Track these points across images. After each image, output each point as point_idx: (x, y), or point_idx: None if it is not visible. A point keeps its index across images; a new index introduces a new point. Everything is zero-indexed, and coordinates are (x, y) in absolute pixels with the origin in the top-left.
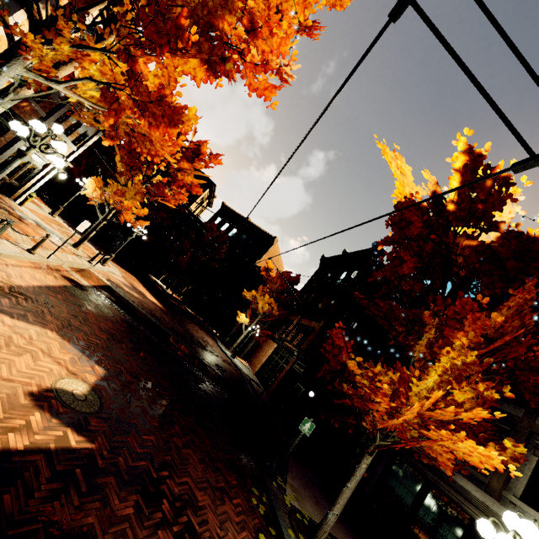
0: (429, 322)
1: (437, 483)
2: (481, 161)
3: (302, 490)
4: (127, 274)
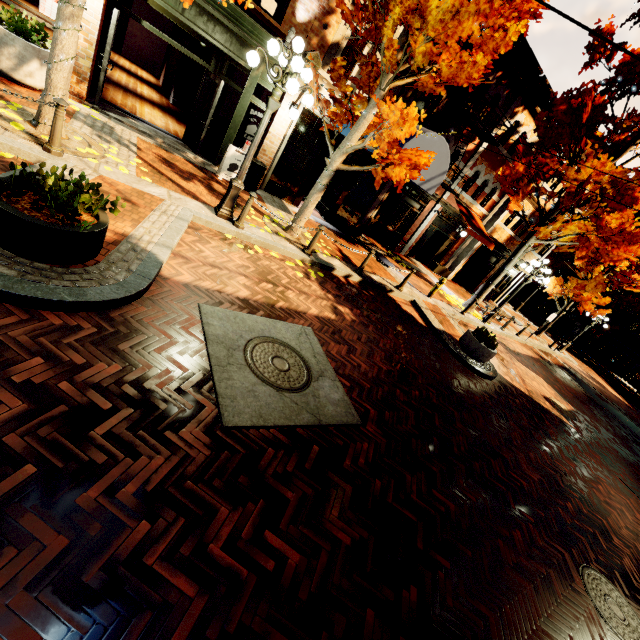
0: None
1: None
2: None
3: None
4: (582, 364)
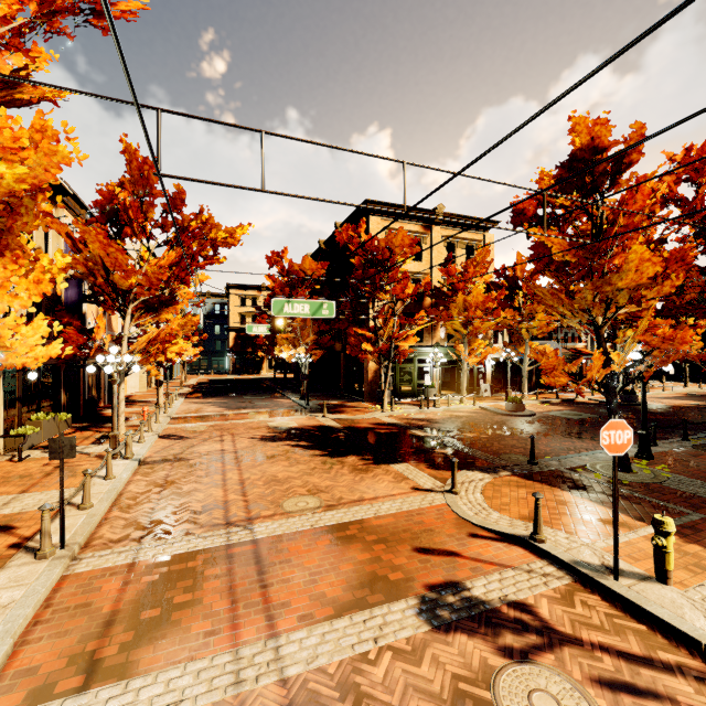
0: None
1: None
2: None
3: None
4: None
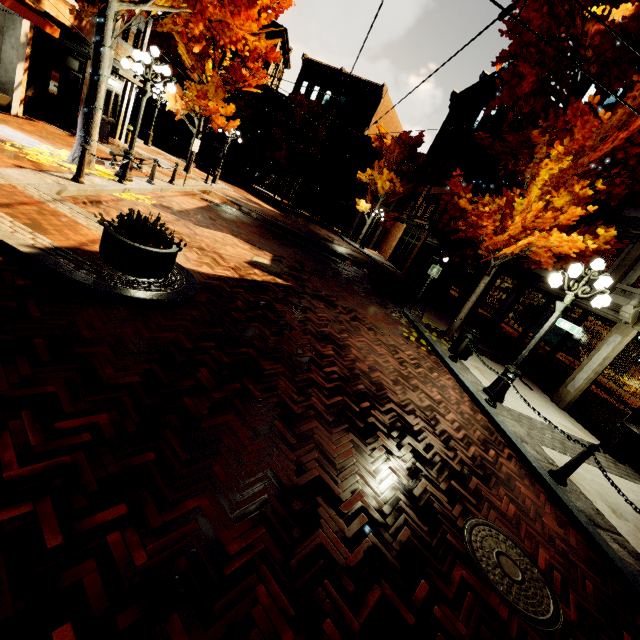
0: (539, 141)
1: (559, 295)
2: None
3: (438, 321)
4: (235, 188)
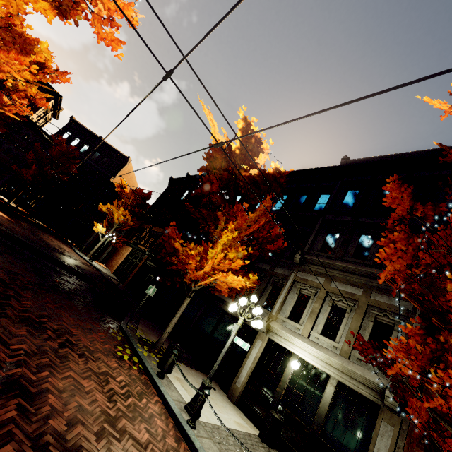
0: (221, 218)
1: (228, 310)
2: (250, 127)
3: (149, 331)
4: None
